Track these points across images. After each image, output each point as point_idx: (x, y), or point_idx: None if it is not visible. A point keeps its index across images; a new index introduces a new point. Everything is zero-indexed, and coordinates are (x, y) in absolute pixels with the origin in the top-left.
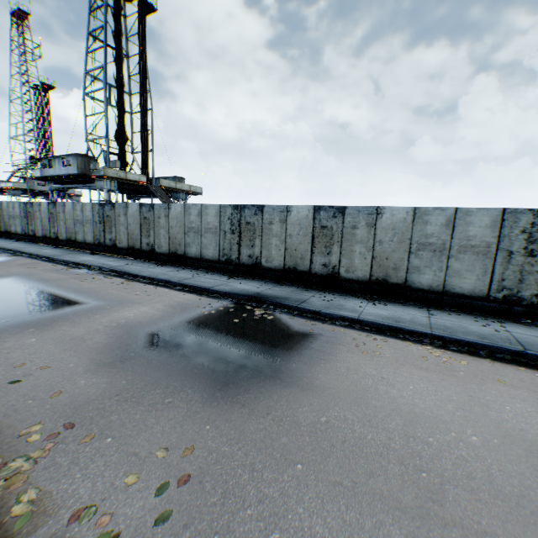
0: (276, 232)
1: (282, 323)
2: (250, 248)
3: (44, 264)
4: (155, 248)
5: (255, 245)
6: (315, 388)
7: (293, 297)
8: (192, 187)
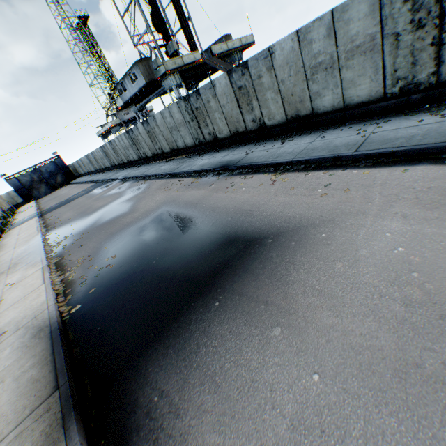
0: None
1: None
2: None
3: (172, 182)
4: (264, 122)
5: None
6: None
7: None
8: (242, 39)
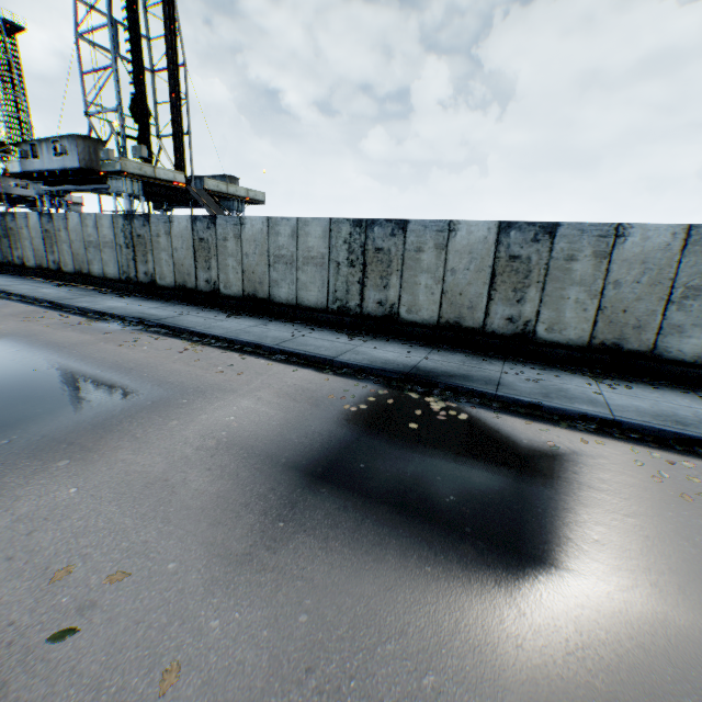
0: (427, 265)
1: (492, 428)
2: (382, 290)
3: (49, 314)
4: (219, 287)
5: (389, 286)
6: (693, 612)
7: (475, 374)
8: (251, 191)
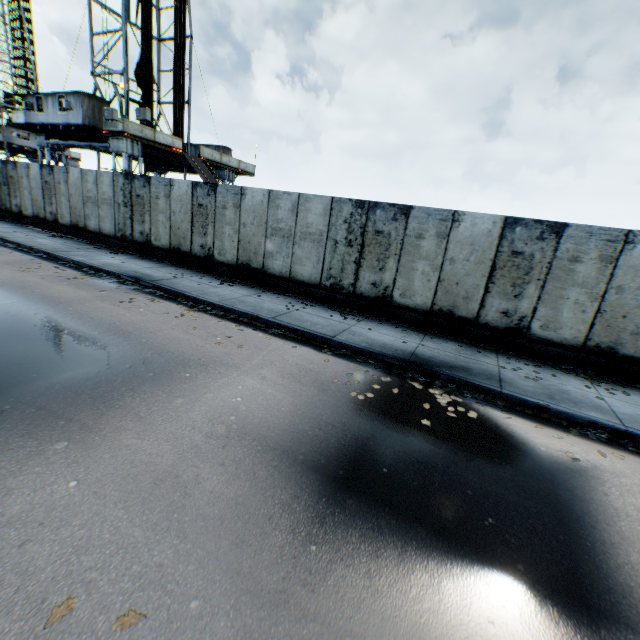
0: (426, 252)
1: (505, 431)
2: (377, 272)
3: (44, 265)
4: (213, 253)
5: (385, 269)
6: None
7: (474, 366)
8: (242, 163)
